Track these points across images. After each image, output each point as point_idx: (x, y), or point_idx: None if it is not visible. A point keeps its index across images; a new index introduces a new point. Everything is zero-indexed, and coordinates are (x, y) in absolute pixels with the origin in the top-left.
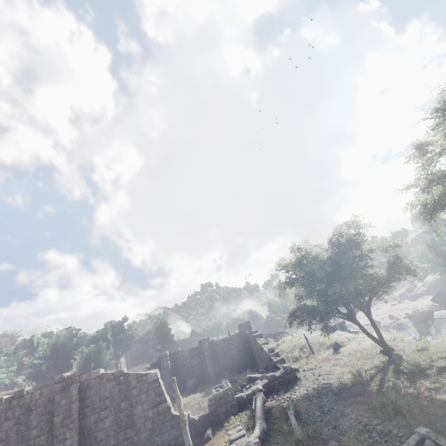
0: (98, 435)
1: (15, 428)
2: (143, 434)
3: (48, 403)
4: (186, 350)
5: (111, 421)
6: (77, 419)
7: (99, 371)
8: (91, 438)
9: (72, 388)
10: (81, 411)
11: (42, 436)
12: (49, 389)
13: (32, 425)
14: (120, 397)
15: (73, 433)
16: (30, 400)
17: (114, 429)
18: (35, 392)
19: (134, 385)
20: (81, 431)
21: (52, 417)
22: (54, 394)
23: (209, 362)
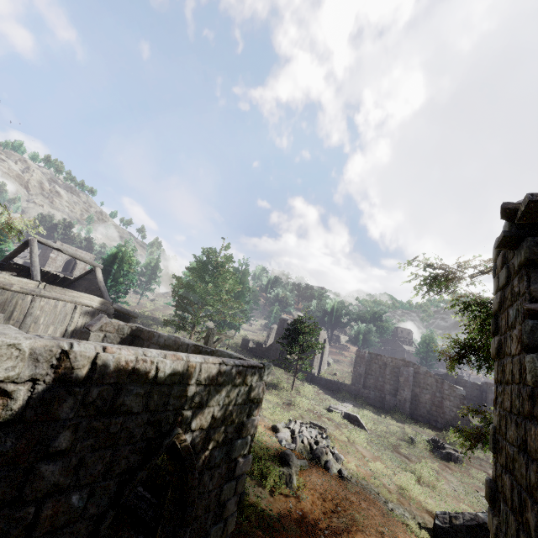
0: (420, 399)
1: (379, 369)
2: (447, 416)
3: (395, 367)
4: (469, 382)
5: (429, 398)
6: (411, 385)
7: (425, 368)
8: (416, 398)
9: (410, 369)
10: (412, 382)
11: (391, 381)
12: (396, 361)
13: (386, 373)
14: (436, 389)
15: (408, 390)
16: (386, 361)
17: (430, 402)
18: (388, 358)
19: (446, 388)
20: (411, 391)
21: (396, 376)
22: (398, 365)
23: (489, 402)
